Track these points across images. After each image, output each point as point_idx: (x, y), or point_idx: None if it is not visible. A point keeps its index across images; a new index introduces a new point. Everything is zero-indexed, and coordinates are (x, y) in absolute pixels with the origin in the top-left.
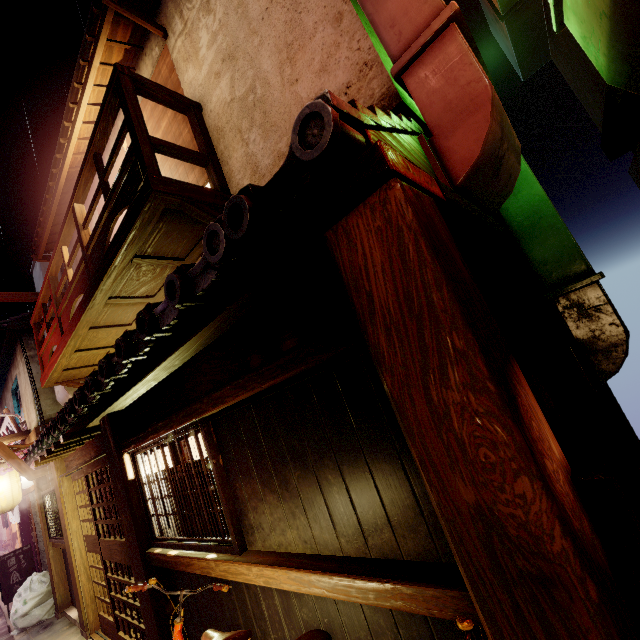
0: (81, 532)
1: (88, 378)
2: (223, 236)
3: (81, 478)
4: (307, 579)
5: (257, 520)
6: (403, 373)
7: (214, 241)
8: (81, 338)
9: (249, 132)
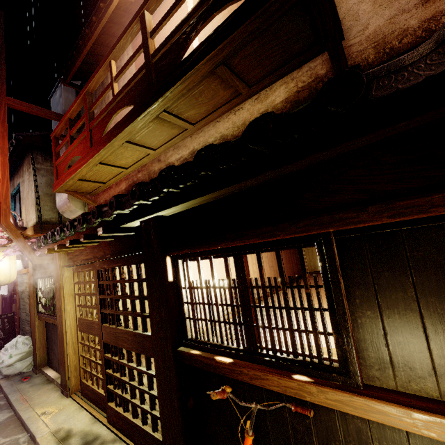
0: (73, 314)
1: (167, 170)
2: None
3: (84, 271)
4: None
5: (401, 357)
6: None
7: None
8: (112, 150)
9: None
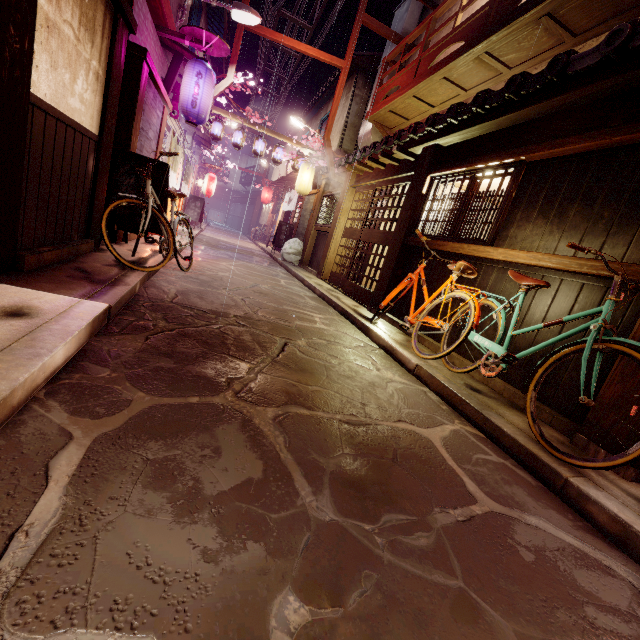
0: (342, 226)
1: (455, 105)
2: None
3: (364, 192)
4: (541, 257)
5: (515, 233)
6: None
7: None
8: (429, 85)
9: None
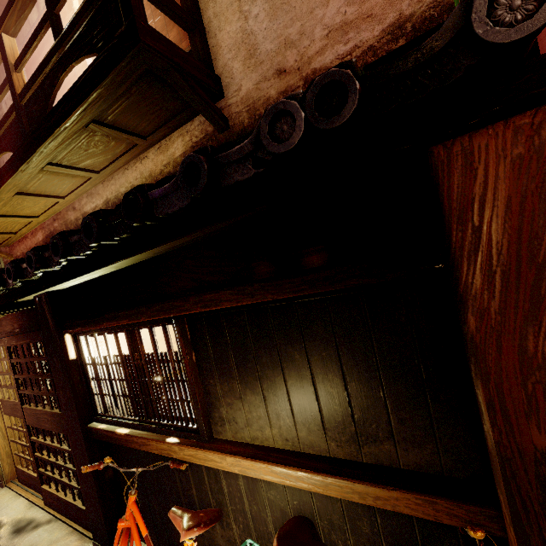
0: None
1: (32, 253)
2: (302, 121)
3: None
4: (295, 475)
5: (231, 415)
6: (497, 319)
7: (279, 125)
8: (2, 202)
9: (251, 3)
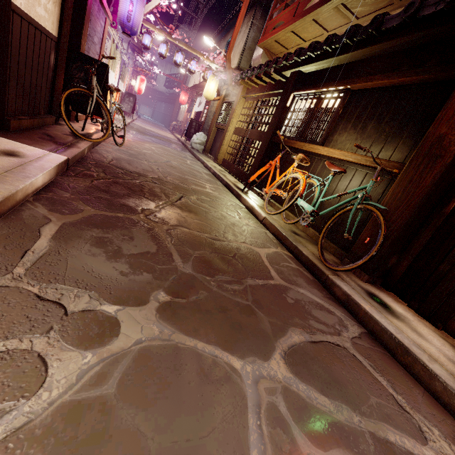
0: (234, 126)
1: (314, 42)
2: None
3: (251, 101)
4: (347, 154)
5: (337, 138)
6: None
7: None
8: (303, 24)
9: None
